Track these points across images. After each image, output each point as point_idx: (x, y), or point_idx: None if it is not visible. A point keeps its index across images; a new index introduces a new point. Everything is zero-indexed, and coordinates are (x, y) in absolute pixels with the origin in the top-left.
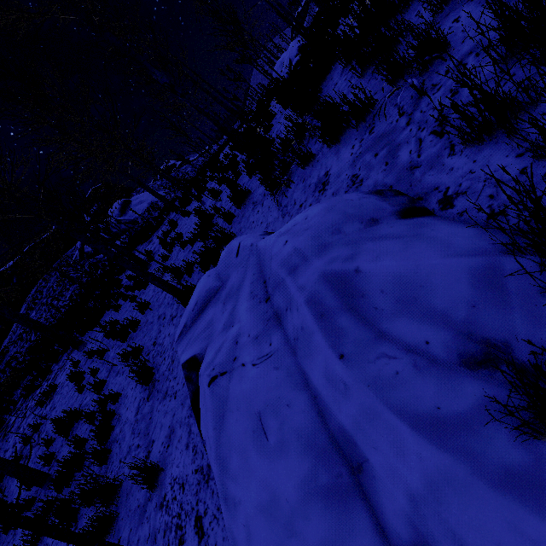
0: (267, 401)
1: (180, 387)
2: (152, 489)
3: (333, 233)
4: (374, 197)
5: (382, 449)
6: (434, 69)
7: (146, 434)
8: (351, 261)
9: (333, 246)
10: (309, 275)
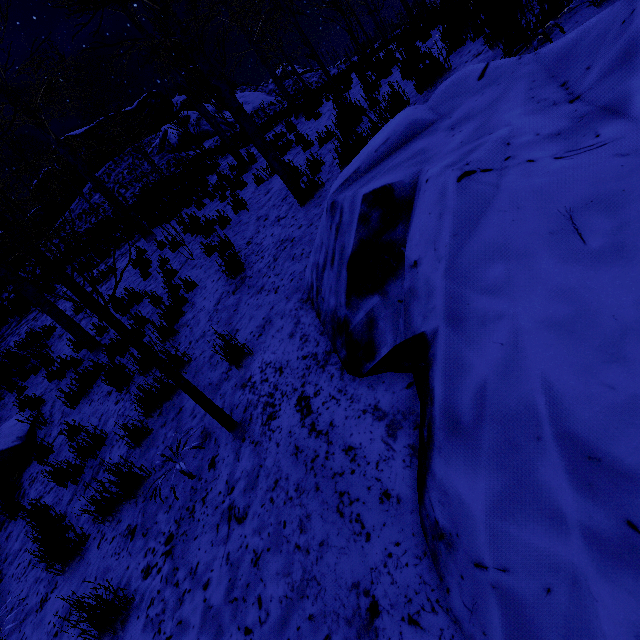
0: (592, 196)
1: (285, 283)
2: (236, 366)
3: None
4: None
5: None
6: None
7: (227, 323)
8: None
9: None
10: None
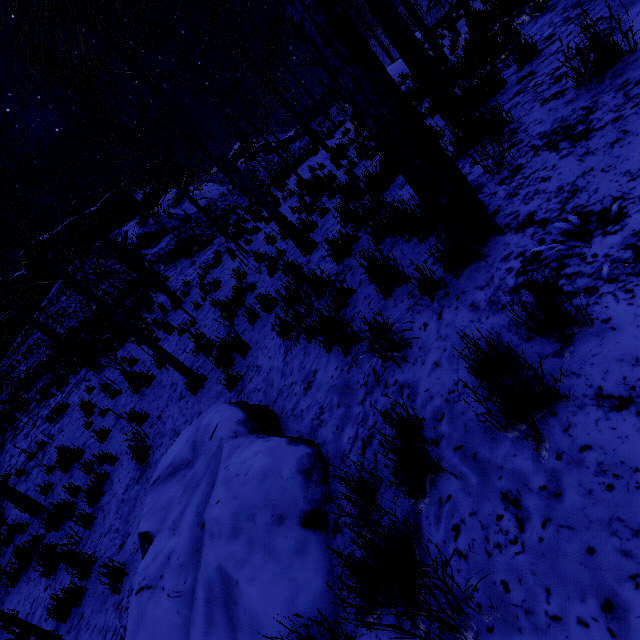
0: (164, 637)
1: None
2: (113, 589)
3: (248, 517)
4: (300, 480)
5: None
6: (395, 364)
7: (126, 521)
8: (238, 569)
9: (241, 535)
10: (213, 558)
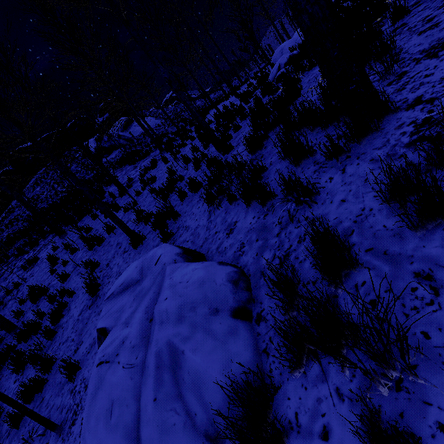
0: (119, 396)
1: None
2: (69, 378)
3: (190, 309)
4: (229, 287)
5: None
6: (305, 207)
7: (80, 334)
8: (184, 343)
9: (185, 320)
10: (163, 336)
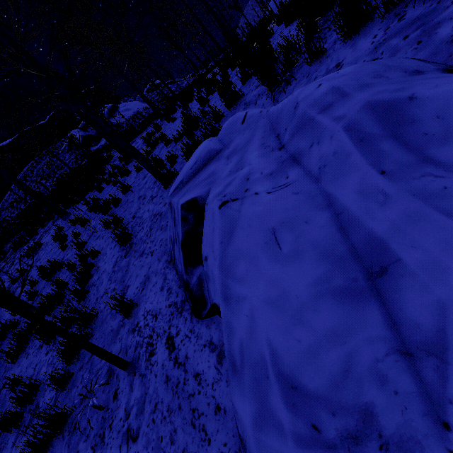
0: (283, 219)
1: (157, 247)
2: (127, 317)
3: (374, 77)
4: (413, 59)
5: (425, 246)
6: None
7: (122, 281)
8: (404, 90)
9: (377, 85)
10: (349, 106)
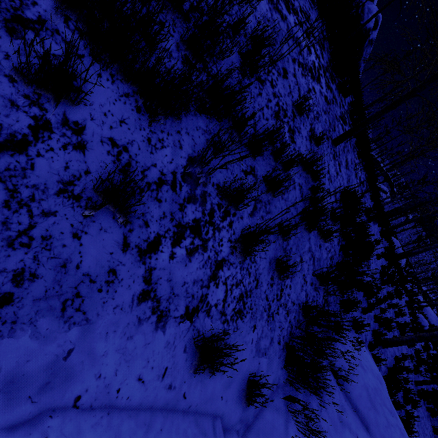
0: None
1: None
2: None
3: None
4: None
5: None
6: None
7: None
8: None
9: None
10: None
